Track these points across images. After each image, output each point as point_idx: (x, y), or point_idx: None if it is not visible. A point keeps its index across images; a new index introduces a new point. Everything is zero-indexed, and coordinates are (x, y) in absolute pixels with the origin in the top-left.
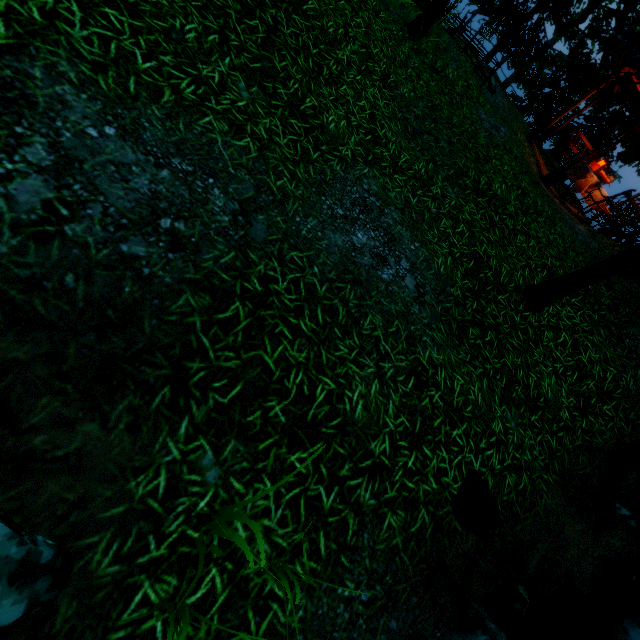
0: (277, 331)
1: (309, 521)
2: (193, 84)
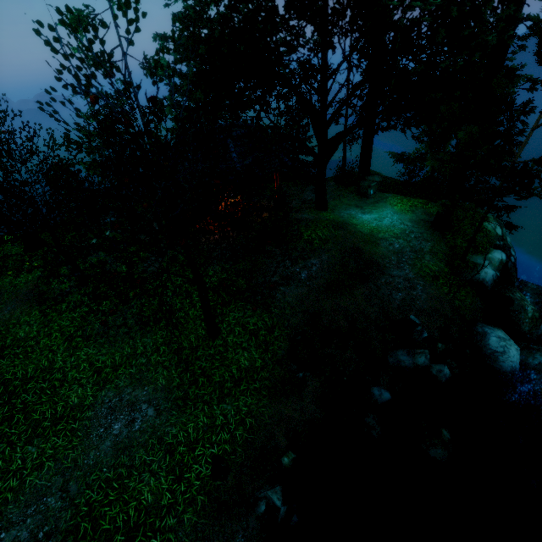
0: (103, 513)
1: None
2: (14, 478)
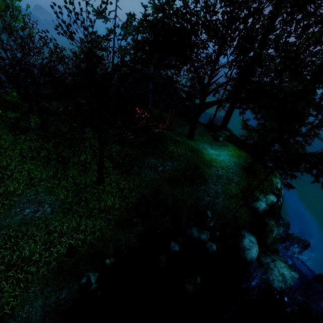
0: None
1: (17, 283)
2: None
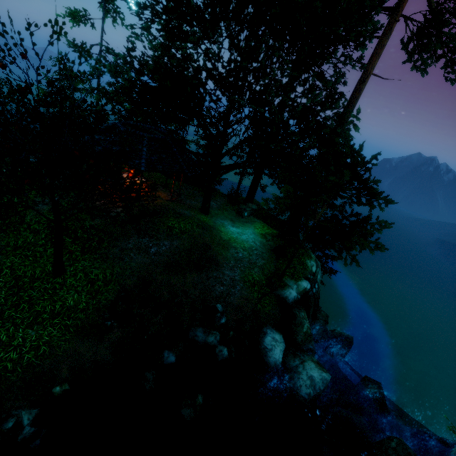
0: None
1: None
2: None
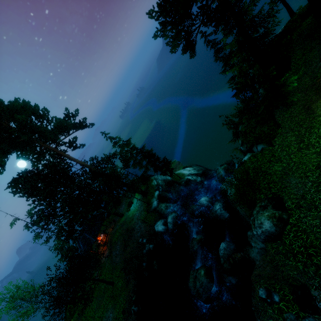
0: None
1: None
2: None
